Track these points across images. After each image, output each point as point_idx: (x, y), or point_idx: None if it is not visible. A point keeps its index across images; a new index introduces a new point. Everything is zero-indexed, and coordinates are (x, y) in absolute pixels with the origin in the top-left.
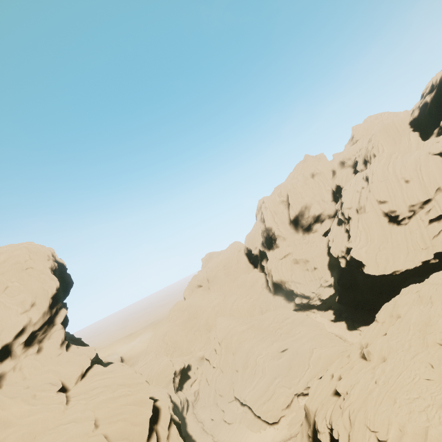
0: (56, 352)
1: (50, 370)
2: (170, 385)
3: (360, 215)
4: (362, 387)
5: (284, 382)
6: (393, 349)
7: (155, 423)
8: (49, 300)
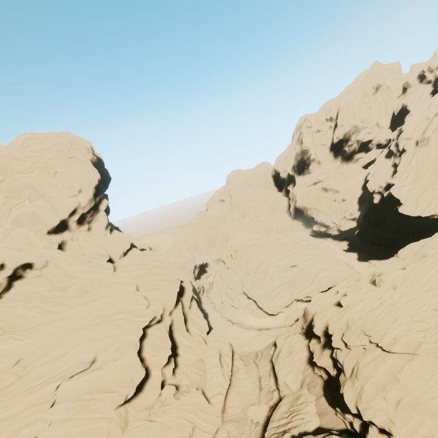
0: (102, 233)
1: (99, 245)
2: (190, 274)
3: (418, 148)
4: (366, 305)
5: (288, 289)
6: (408, 282)
7: (180, 296)
8: (93, 190)
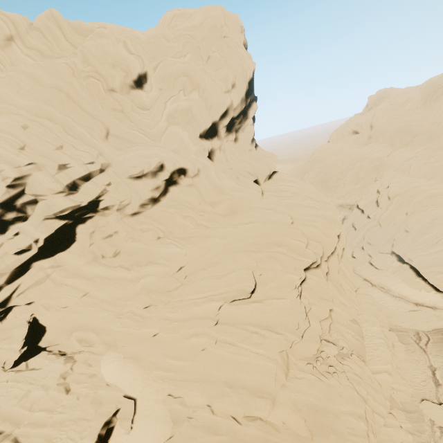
0: (248, 147)
1: (245, 161)
2: None
3: None
4: None
5: None
6: None
7: None
8: (246, 86)
